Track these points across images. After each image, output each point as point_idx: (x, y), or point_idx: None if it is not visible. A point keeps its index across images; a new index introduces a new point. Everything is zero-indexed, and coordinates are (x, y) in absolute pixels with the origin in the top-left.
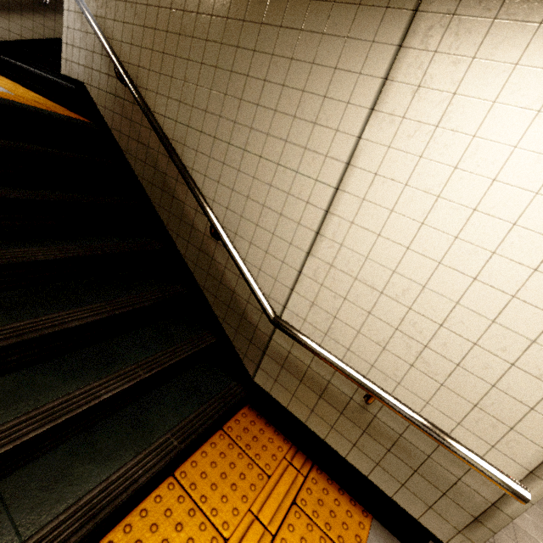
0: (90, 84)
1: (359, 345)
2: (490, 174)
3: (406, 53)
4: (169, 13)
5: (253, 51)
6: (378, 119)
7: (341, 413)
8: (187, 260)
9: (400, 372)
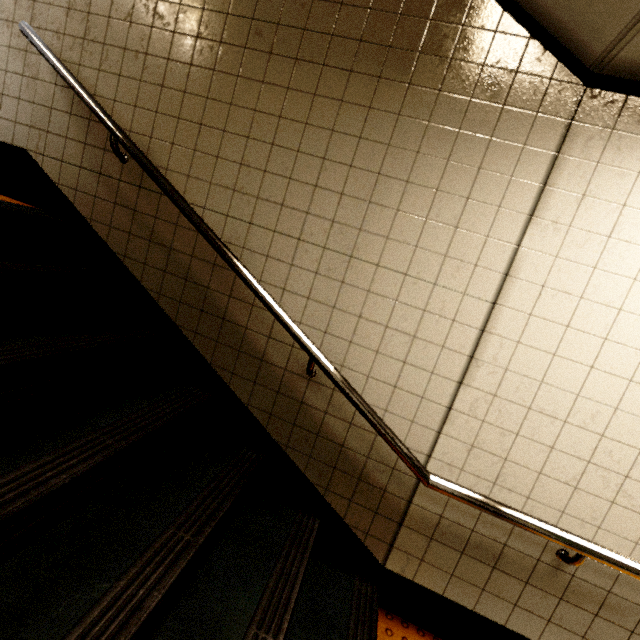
0: (42, 153)
1: (542, 490)
2: None
3: (565, 160)
4: (210, 75)
5: (358, 137)
6: (540, 226)
7: (526, 583)
8: (253, 408)
9: (600, 513)
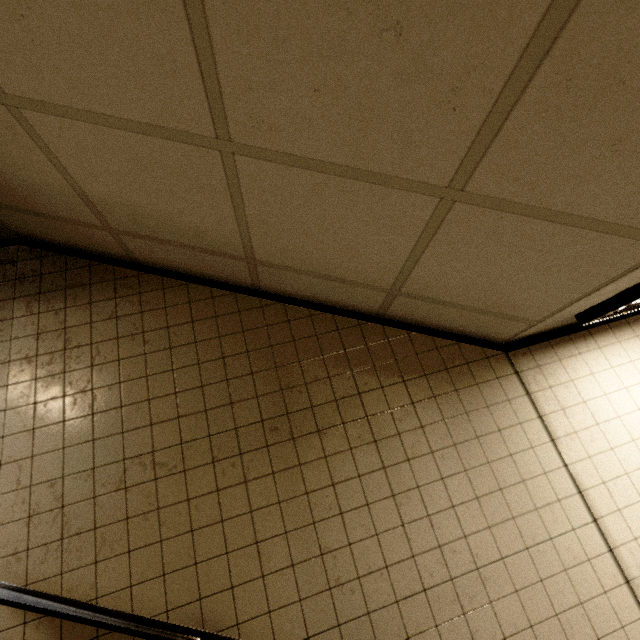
0: None
1: None
2: None
3: (535, 395)
4: (243, 487)
5: (406, 461)
6: (562, 443)
7: None
8: None
9: None
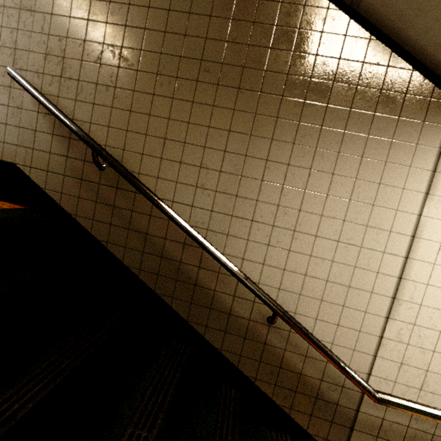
0: (29, 165)
1: None
2: None
3: None
4: (170, 101)
5: (292, 144)
6: (434, 200)
7: None
8: (225, 352)
9: None
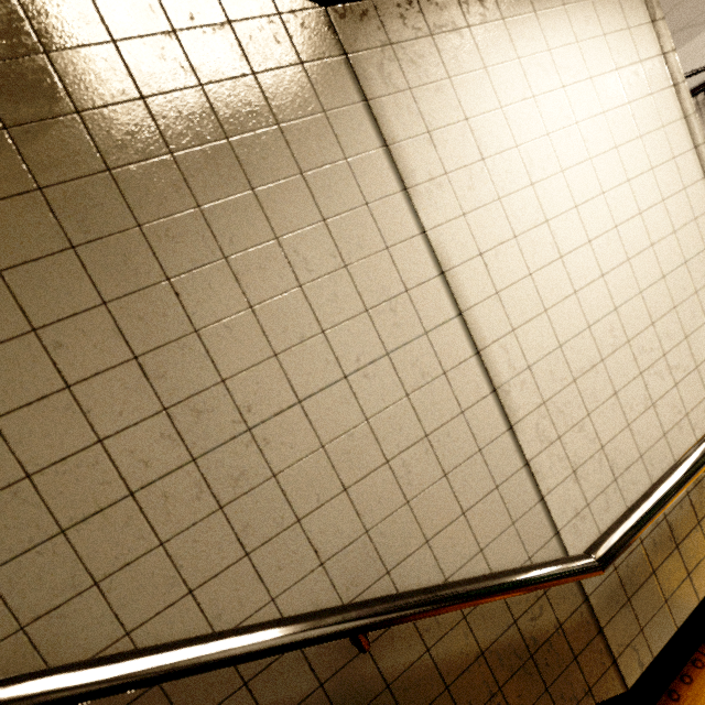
0: None
1: (641, 436)
2: (555, 168)
3: (380, 104)
4: None
5: (68, 250)
6: (422, 194)
7: (698, 522)
8: None
9: (678, 403)
